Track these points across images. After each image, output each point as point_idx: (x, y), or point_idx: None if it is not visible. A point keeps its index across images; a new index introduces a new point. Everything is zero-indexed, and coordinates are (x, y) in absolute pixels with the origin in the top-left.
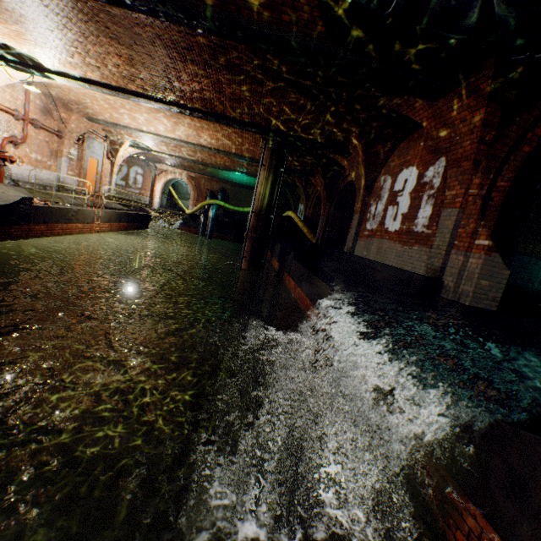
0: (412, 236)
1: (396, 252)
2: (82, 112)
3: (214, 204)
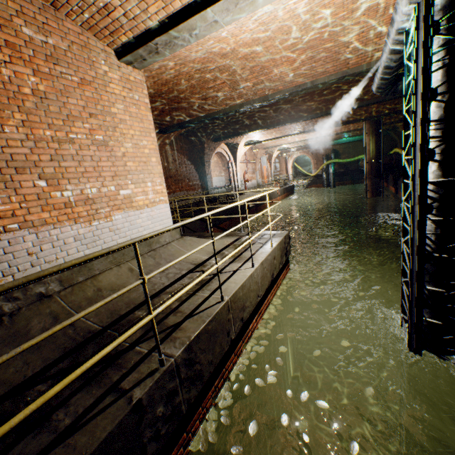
0: None
1: None
2: (262, 147)
3: (331, 164)
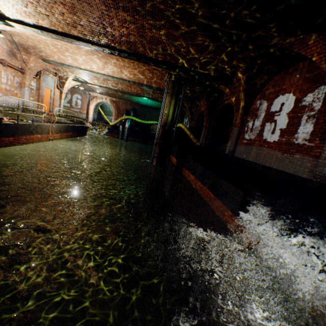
0: (292, 146)
1: (276, 157)
2: (38, 54)
3: (129, 119)
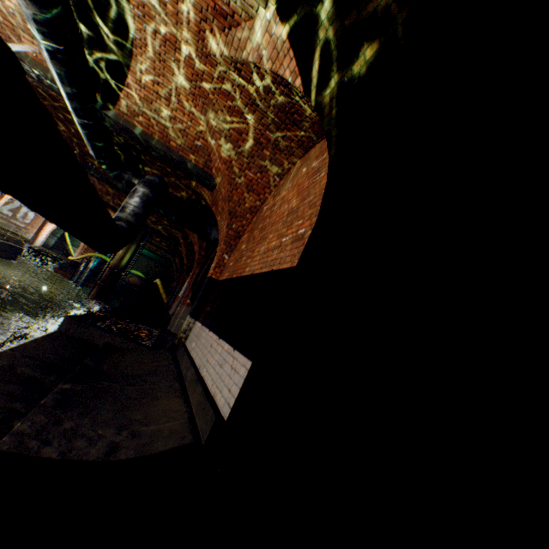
0: None
1: None
2: None
3: (98, 258)
